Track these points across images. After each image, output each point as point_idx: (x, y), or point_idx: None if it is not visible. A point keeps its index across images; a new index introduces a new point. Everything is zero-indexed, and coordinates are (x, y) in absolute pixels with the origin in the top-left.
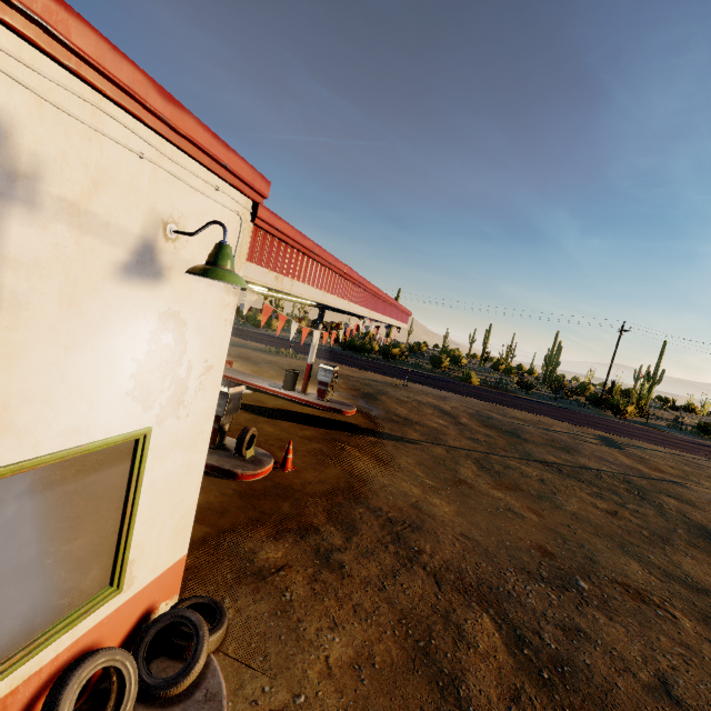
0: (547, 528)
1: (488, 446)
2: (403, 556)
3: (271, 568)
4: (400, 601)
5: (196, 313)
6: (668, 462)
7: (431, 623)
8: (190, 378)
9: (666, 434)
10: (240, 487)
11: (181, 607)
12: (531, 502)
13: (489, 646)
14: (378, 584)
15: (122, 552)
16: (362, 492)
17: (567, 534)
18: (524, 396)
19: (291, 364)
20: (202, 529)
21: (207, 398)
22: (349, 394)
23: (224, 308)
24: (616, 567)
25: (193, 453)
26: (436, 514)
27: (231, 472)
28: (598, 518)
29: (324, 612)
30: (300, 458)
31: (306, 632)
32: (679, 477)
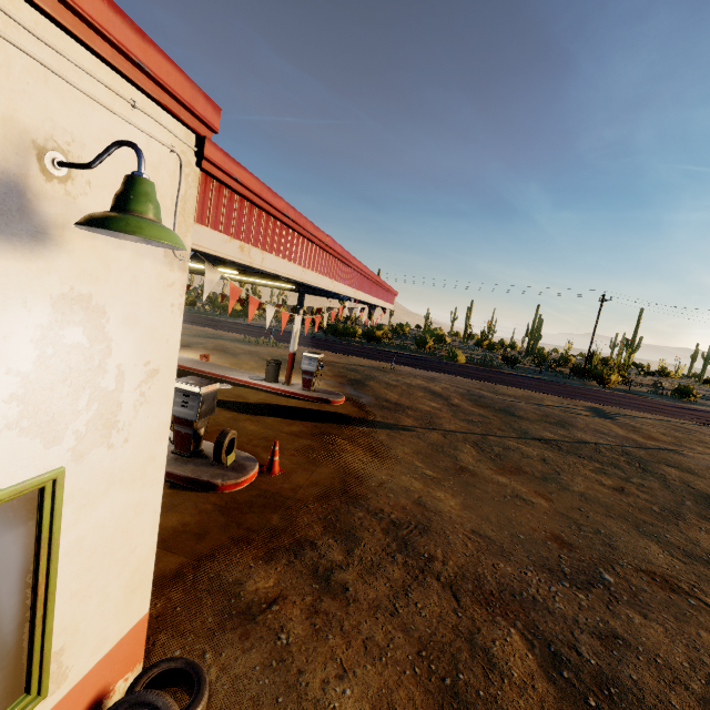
0: (558, 513)
1: (484, 426)
2: (413, 566)
3: (262, 602)
4: (416, 626)
5: (120, 297)
6: (659, 429)
7: (455, 652)
8: (123, 389)
9: (649, 401)
10: (221, 500)
11: (146, 679)
12: (537, 486)
13: (524, 672)
14: (389, 608)
15: (40, 645)
16: (360, 492)
17: (580, 519)
18: (511, 371)
19: (272, 354)
20: (176, 559)
21: (154, 413)
22: (336, 382)
23: (168, 288)
24: (636, 552)
25: (142, 488)
26: (442, 510)
27: (210, 484)
28: (606, 496)
29: (330, 655)
30: (288, 458)
31: (309, 688)
32: (672, 444)
